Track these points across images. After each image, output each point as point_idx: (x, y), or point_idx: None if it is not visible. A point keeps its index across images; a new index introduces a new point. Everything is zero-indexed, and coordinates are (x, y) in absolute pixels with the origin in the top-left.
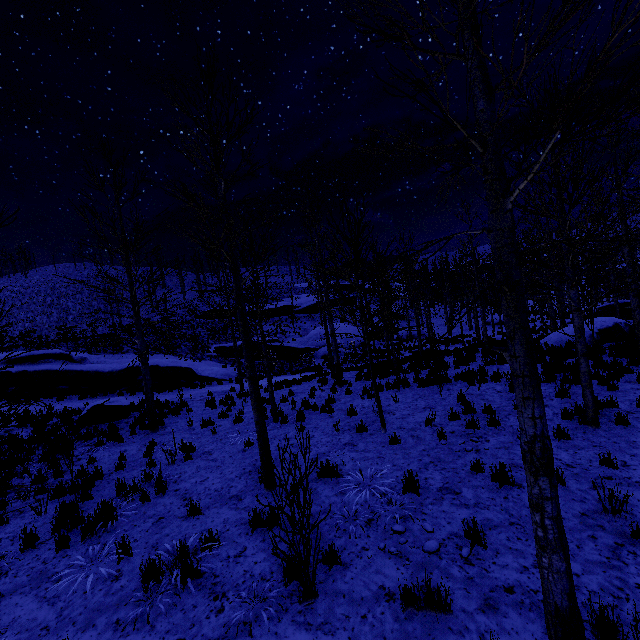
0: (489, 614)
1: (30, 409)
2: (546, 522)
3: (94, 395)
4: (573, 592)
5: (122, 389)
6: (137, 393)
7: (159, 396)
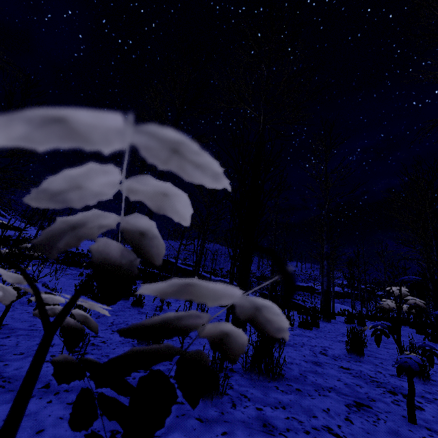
0: (321, 318)
1: None
2: (324, 270)
3: None
4: (328, 287)
5: None
6: None
7: None
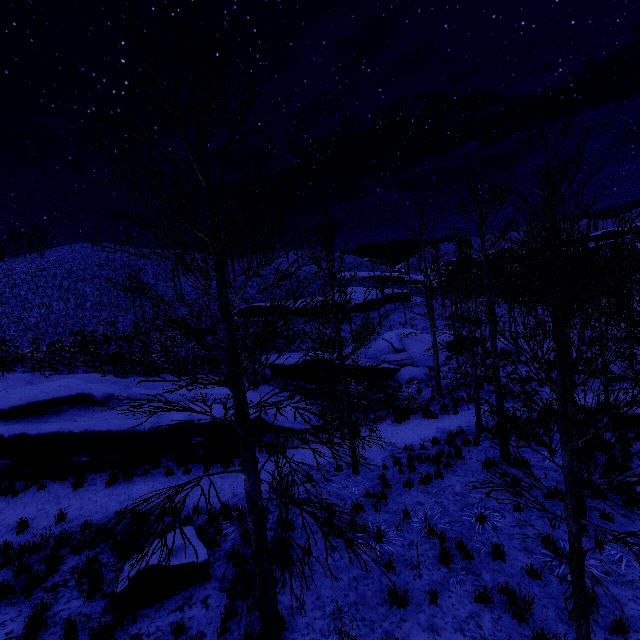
0: None
1: (29, 513)
2: None
3: (129, 475)
4: None
5: (168, 457)
6: (192, 467)
7: (228, 479)
